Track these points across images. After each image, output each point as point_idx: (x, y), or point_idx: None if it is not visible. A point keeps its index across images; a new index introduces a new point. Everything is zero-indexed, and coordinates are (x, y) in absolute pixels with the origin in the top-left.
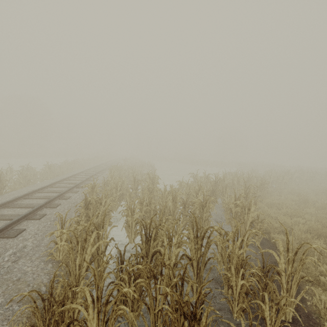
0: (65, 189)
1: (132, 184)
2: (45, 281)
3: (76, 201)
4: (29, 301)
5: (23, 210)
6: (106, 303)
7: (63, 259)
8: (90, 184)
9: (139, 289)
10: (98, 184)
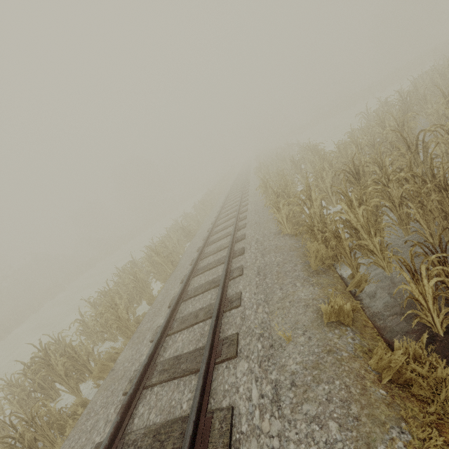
0: (234, 209)
1: (294, 168)
2: (293, 243)
3: (255, 208)
4: (295, 250)
5: (226, 230)
6: (359, 205)
7: (291, 232)
8: (262, 184)
9: (373, 208)
10: (269, 179)
